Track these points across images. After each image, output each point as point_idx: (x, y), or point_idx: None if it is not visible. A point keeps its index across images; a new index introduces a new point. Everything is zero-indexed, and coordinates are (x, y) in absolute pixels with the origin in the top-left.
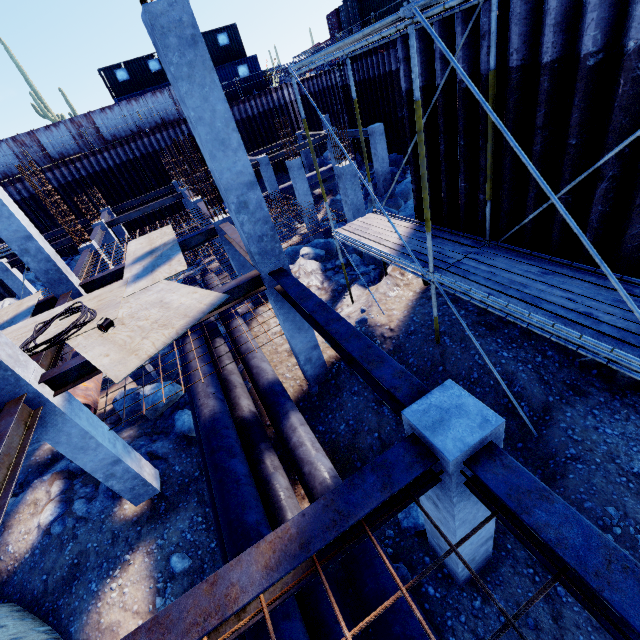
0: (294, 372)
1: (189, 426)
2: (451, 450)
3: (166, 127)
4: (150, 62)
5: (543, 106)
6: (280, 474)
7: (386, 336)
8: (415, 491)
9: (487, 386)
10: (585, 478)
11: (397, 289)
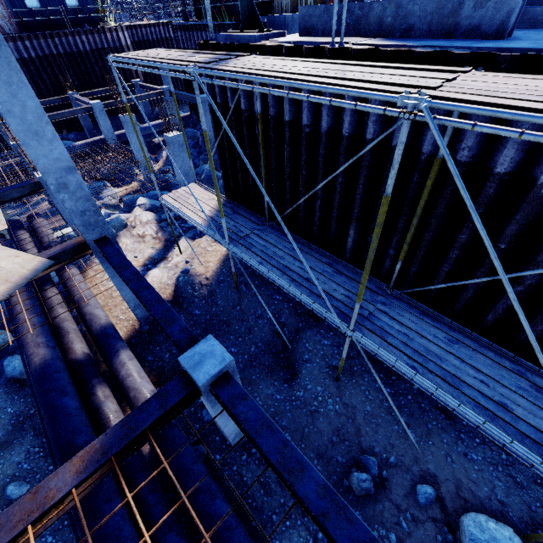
0: (127, 314)
1: (21, 370)
2: (201, 380)
3: None
4: None
5: (288, 146)
6: (110, 401)
7: (203, 283)
8: (182, 405)
9: (266, 319)
10: (310, 372)
11: (215, 245)
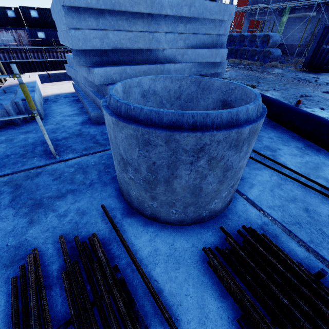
0: None
1: None
2: None
3: (3, 51)
4: (8, 11)
5: None
6: None
7: None
8: None
9: None
10: None
11: None
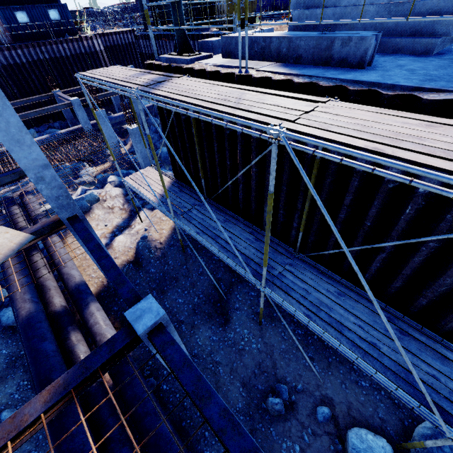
0: (98, 273)
1: (13, 319)
2: (140, 330)
3: None
4: None
5: (216, 143)
6: (81, 344)
7: (157, 247)
8: (126, 350)
9: (206, 275)
10: (239, 318)
11: None
